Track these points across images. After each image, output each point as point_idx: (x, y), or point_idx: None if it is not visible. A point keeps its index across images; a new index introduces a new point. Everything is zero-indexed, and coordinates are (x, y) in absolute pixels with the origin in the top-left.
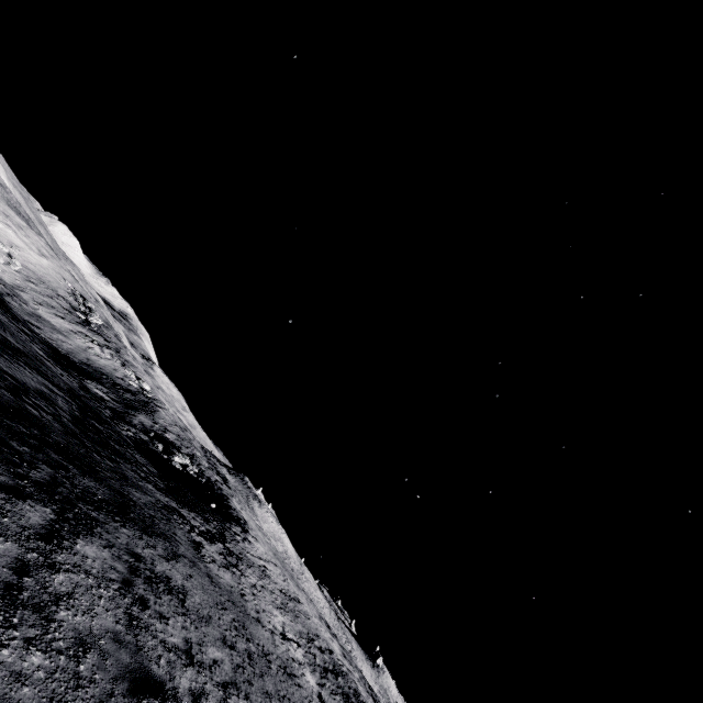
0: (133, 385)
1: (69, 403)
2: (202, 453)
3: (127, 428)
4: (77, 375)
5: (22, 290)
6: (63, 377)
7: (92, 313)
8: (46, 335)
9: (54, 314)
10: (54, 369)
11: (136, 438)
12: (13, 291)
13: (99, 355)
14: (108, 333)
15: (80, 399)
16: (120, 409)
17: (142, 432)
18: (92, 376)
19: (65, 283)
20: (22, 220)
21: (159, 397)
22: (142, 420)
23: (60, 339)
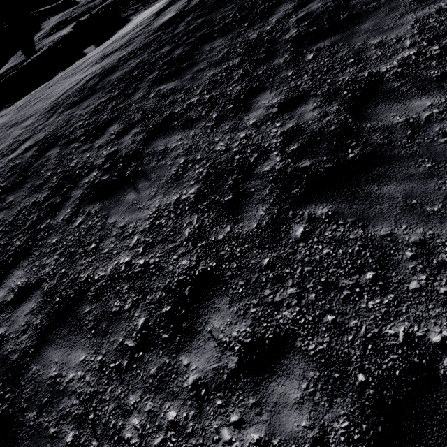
0: None
1: None
2: None
3: None
4: None
5: None
6: None
7: None
8: None
9: None
10: None
11: None
12: None
13: None
14: None
15: None
16: None
17: None
18: None
19: None
20: None
21: None
22: None
23: None
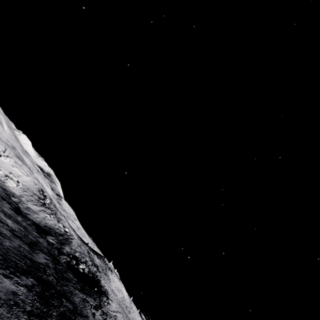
0: (62, 230)
1: (51, 261)
2: (88, 255)
3: (63, 258)
4: (44, 235)
5: (22, 196)
6: (43, 243)
7: (46, 198)
8: (32, 217)
9: (33, 204)
10: (41, 241)
11: (66, 261)
12: (19, 198)
13: (49, 219)
14: (52, 206)
15: (51, 254)
16: (59, 246)
17: (67, 256)
18: (48, 232)
19: (36, 186)
20: (21, 161)
21: (71, 232)
22: (67, 249)
23: (36, 217)
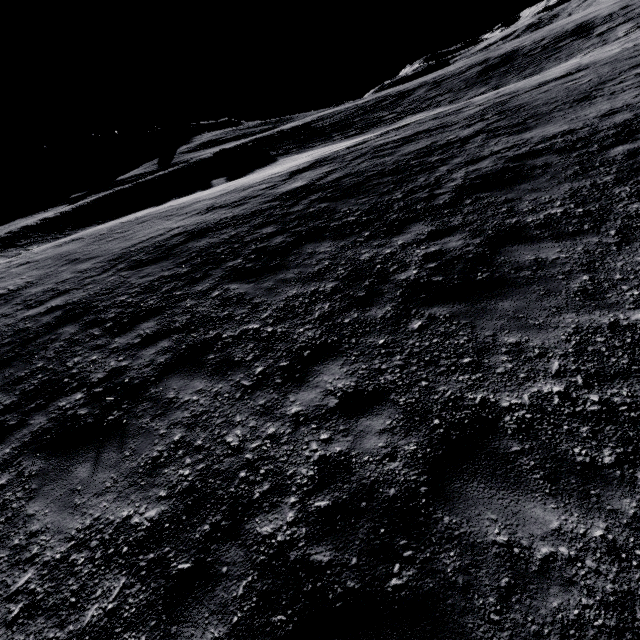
0: None
1: None
2: None
3: None
4: None
5: None
6: None
7: None
8: None
9: None
10: None
11: None
12: None
13: None
14: None
15: None
16: None
17: None
18: None
19: None
20: None
21: None
22: None
23: None
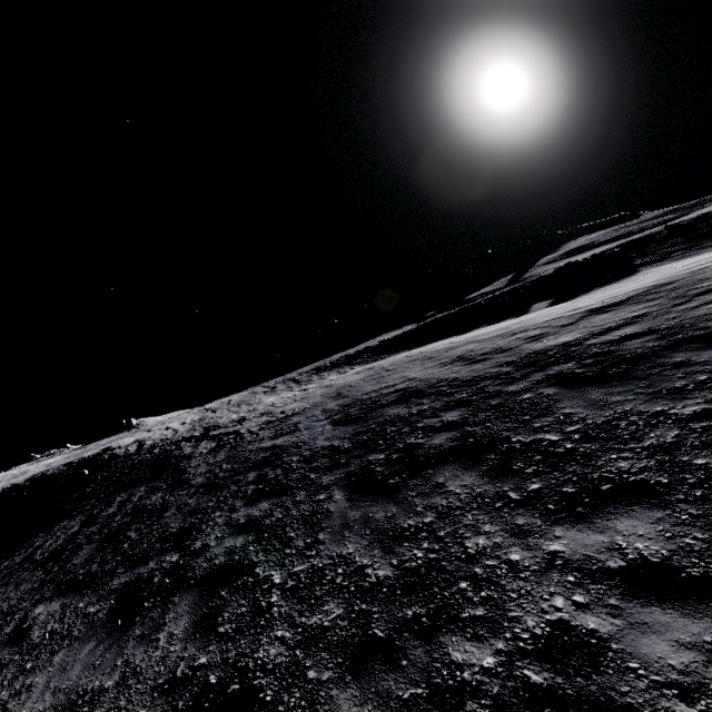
0: None
1: None
2: None
3: None
4: None
5: None
6: None
7: None
8: None
9: None
10: None
11: None
12: None
13: None
14: None
15: None
16: None
17: None
18: None
19: None
20: None
21: None
22: None
23: None
